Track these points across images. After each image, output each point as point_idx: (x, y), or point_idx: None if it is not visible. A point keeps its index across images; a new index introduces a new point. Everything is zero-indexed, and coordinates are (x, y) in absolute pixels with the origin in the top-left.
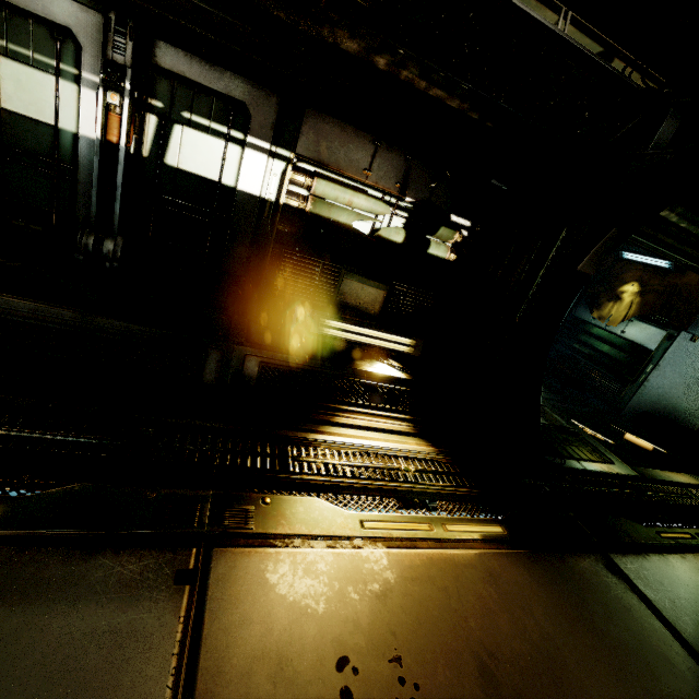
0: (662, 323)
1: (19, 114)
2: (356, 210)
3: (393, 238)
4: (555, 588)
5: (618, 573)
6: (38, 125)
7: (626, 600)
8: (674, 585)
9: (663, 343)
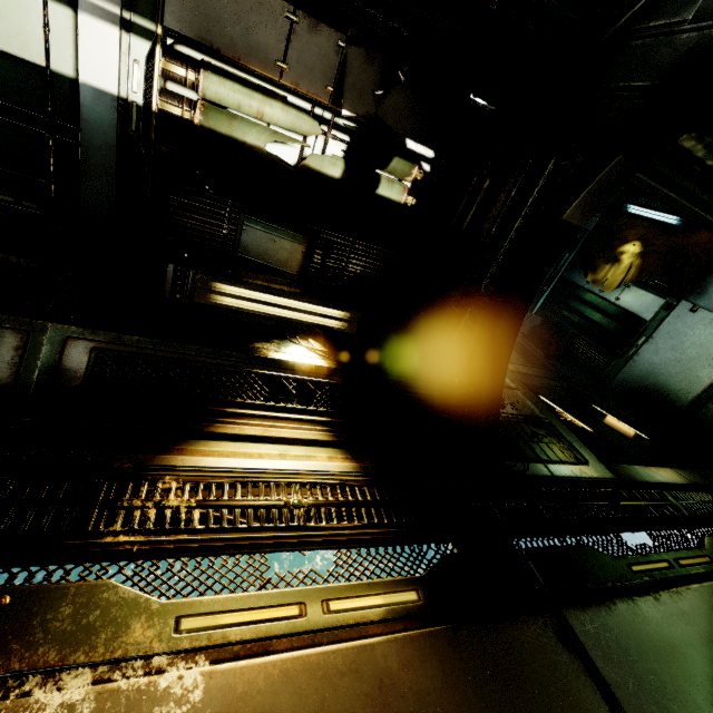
0: (661, 290)
1: None
2: (274, 127)
3: (328, 171)
4: (477, 691)
5: (572, 644)
6: None
7: (576, 692)
8: (642, 651)
9: (660, 313)
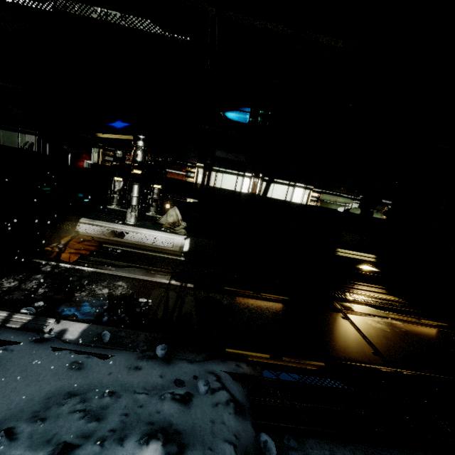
0: None
1: (225, 188)
2: (337, 203)
3: (355, 212)
4: None
5: None
6: (230, 191)
7: None
8: None
9: None
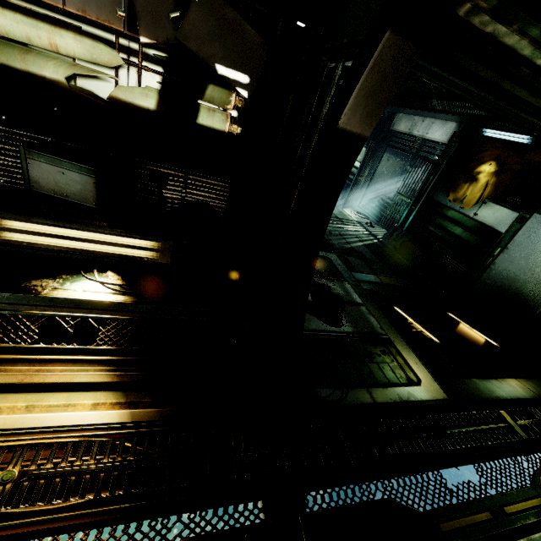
0: (515, 205)
1: None
2: (81, 61)
3: (141, 103)
4: None
5: None
6: None
7: None
8: None
9: (514, 225)
